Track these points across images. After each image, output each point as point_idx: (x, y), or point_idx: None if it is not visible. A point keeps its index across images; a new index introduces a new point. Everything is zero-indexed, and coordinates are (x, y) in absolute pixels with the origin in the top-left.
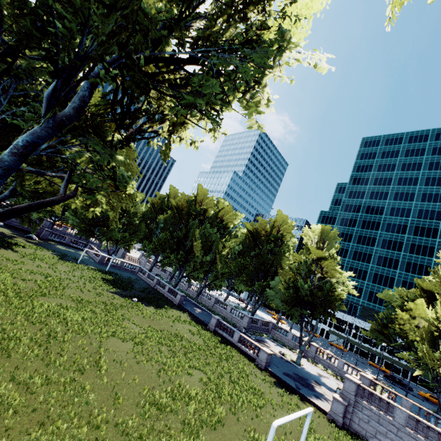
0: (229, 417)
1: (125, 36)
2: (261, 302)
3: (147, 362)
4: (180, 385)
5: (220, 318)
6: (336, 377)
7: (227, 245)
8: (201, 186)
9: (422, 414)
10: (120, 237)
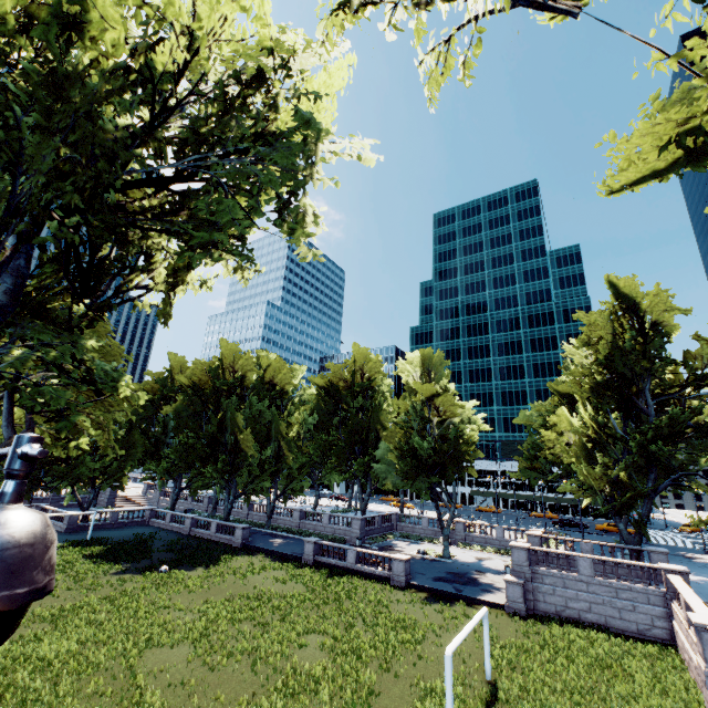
0: (383, 680)
1: (89, 178)
2: (370, 490)
3: (227, 661)
4: (295, 669)
5: (318, 539)
6: (500, 552)
7: (294, 421)
8: (224, 341)
9: (606, 552)
10: (98, 470)
